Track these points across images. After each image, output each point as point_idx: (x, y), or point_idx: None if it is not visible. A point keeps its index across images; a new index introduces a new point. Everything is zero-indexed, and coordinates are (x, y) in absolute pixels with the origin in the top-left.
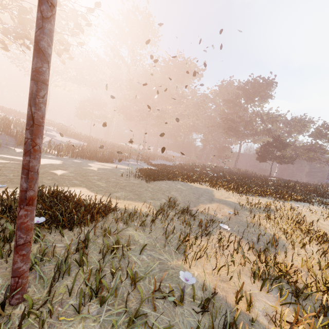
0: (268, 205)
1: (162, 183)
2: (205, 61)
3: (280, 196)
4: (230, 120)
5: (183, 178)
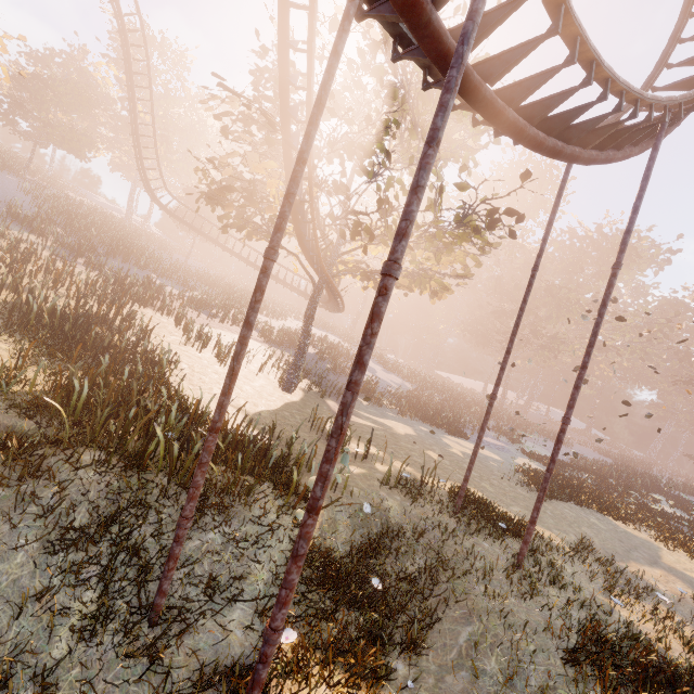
0: None
1: (563, 507)
2: (680, 235)
3: None
4: None
5: (600, 506)
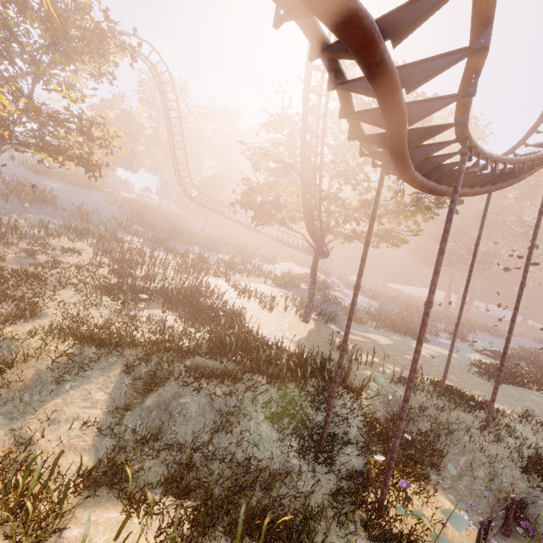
0: None
1: (510, 389)
2: None
3: None
4: None
5: (538, 387)
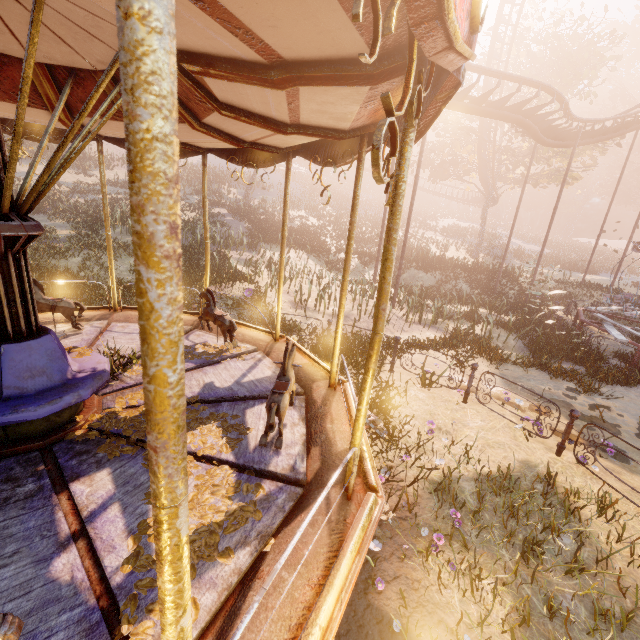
0: None
1: None
2: None
3: None
4: None
5: None
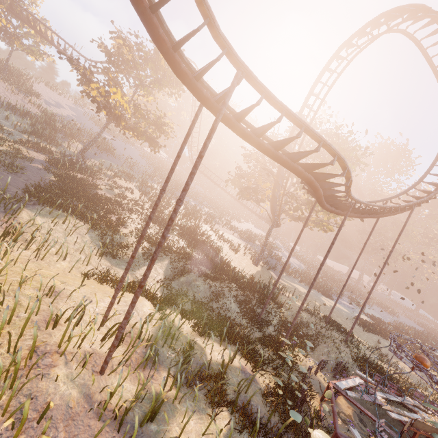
0: None
1: (373, 336)
2: None
3: None
4: None
5: None
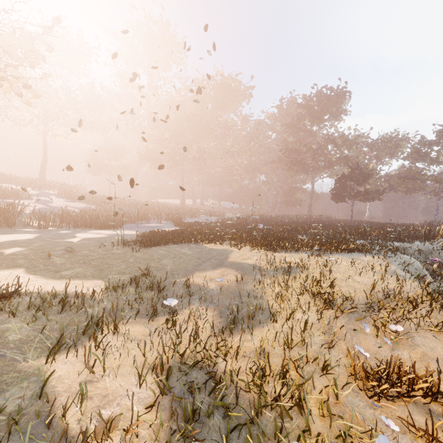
0: (294, 263)
1: (159, 249)
2: (252, 76)
3: (324, 247)
4: (292, 151)
5: (196, 238)
